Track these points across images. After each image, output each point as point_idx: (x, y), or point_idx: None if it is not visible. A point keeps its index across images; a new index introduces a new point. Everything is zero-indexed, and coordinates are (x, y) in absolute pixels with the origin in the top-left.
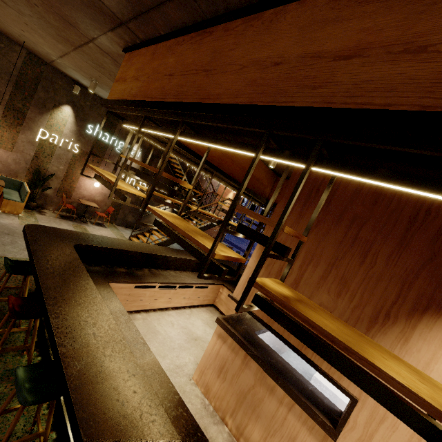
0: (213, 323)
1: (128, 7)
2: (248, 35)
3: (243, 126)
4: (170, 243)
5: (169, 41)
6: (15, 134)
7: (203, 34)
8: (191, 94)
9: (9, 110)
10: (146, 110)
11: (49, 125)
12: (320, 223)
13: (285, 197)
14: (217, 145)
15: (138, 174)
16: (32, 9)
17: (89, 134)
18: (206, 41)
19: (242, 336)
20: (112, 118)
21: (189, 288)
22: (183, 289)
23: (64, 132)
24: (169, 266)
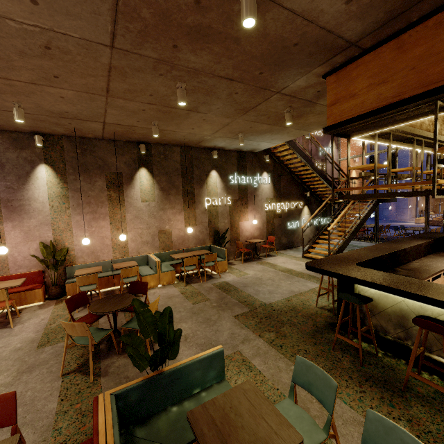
0: None
1: (380, 21)
2: None
3: None
4: (346, 244)
5: (429, 20)
6: (193, 211)
7: None
8: None
9: (185, 196)
10: None
11: (208, 192)
12: None
13: None
14: None
15: None
16: (227, 100)
17: (232, 184)
18: None
19: None
20: (241, 162)
21: None
22: None
23: (218, 193)
24: (408, 259)
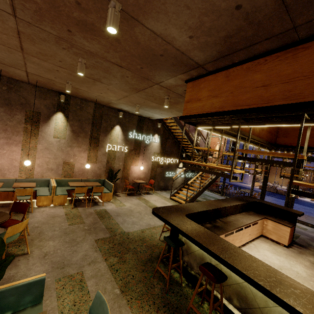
0: (276, 251)
1: (214, 56)
2: None
3: None
4: (199, 194)
5: (244, 64)
6: (96, 152)
7: (294, 51)
8: (311, 94)
9: (91, 139)
10: (246, 114)
11: (110, 140)
12: None
13: None
14: None
15: (241, 158)
16: (122, 80)
17: (130, 138)
18: (304, 54)
19: None
20: (140, 123)
21: (249, 227)
22: (246, 228)
23: (118, 142)
24: (227, 214)
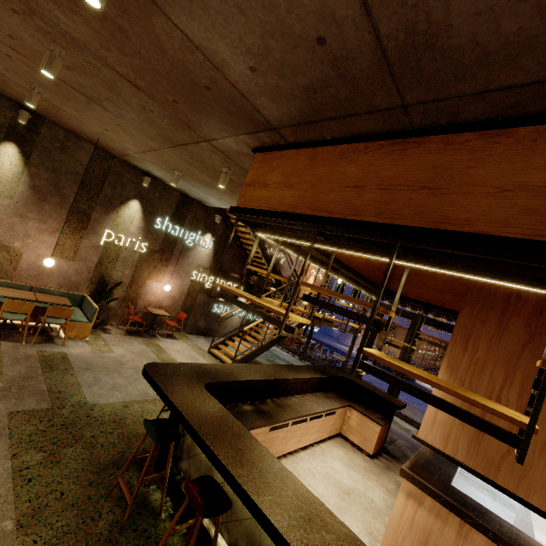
0: (352, 463)
1: (295, 117)
2: (496, 153)
3: (527, 261)
4: (260, 352)
5: (338, 146)
6: (78, 240)
7: (403, 144)
8: (410, 215)
9: (73, 213)
10: (324, 226)
11: (115, 224)
12: (534, 338)
13: (469, 304)
14: (451, 271)
15: (307, 299)
16: (142, 114)
17: (157, 229)
18: (414, 152)
19: (446, 495)
20: (182, 207)
21: (319, 418)
22: (313, 420)
23: (131, 231)
24: (289, 391)
